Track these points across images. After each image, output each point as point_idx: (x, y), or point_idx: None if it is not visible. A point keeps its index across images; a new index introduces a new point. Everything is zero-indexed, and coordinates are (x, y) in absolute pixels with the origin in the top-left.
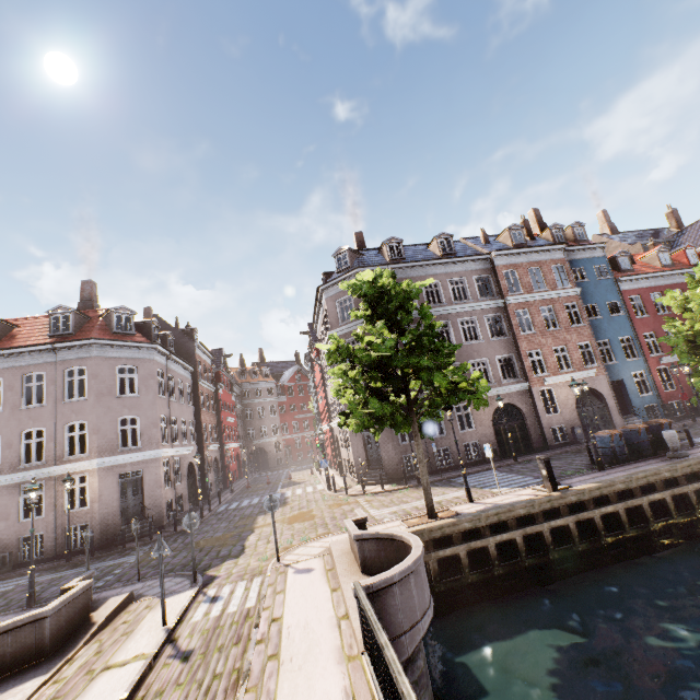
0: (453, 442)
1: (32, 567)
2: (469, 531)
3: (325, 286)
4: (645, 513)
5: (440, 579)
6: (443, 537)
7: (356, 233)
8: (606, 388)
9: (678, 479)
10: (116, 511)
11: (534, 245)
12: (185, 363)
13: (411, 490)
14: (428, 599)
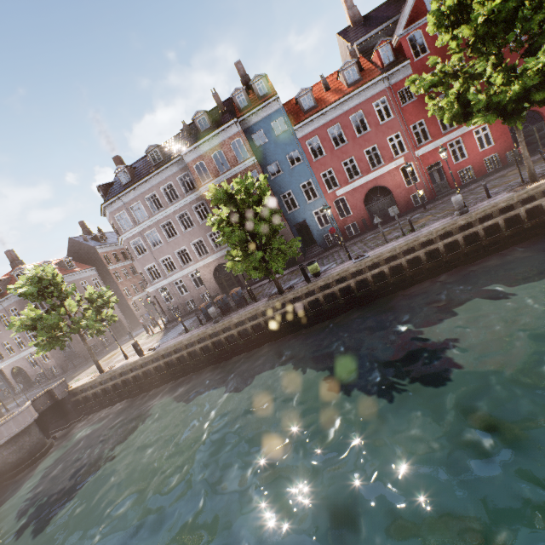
0: (194, 296)
1: (1, 402)
2: (105, 380)
3: (103, 215)
4: (175, 363)
5: (94, 400)
6: (96, 384)
7: (113, 159)
8: (287, 234)
9: (194, 343)
10: (63, 358)
11: (217, 125)
12: (83, 270)
13: (157, 335)
14: (8, 434)
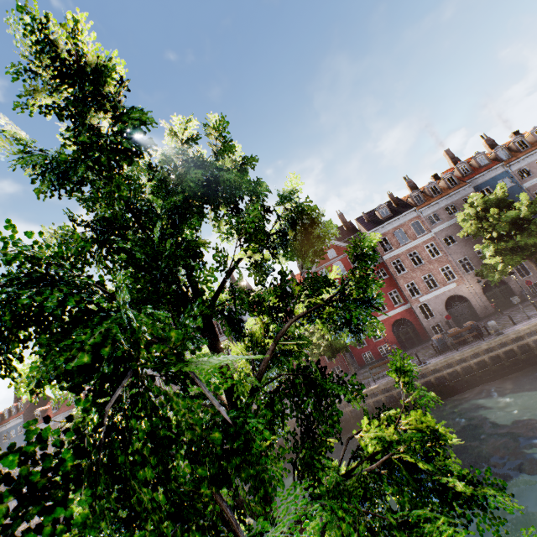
0: None
1: None
2: None
3: None
4: None
5: None
6: None
7: None
8: None
9: None
10: None
11: None
12: None
13: None
14: None
